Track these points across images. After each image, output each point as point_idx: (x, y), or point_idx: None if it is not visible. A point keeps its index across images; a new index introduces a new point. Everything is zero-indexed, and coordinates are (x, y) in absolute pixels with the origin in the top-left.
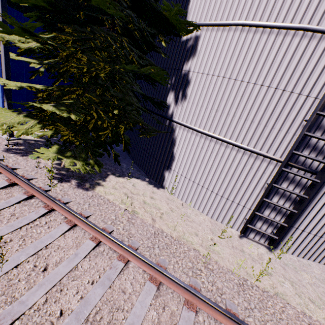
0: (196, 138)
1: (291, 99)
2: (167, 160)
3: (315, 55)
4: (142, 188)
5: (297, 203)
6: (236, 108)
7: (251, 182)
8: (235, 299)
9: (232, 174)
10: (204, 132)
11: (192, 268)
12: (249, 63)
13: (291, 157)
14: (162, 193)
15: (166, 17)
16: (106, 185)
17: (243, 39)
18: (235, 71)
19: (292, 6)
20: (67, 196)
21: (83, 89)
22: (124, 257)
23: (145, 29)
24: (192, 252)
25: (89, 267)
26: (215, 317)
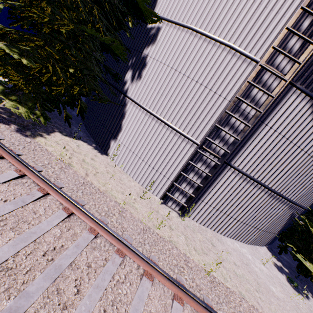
0: (142, 115)
1: (214, 98)
2: (115, 130)
3: (234, 69)
4: (86, 150)
5: (204, 179)
6: (176, 96)
7: (176, 159)
8: (134, 236)
9: (164, 150)
10: (149, 111)
11: (107, 211)
12: (191, 61)
13: (205, 142)
14: (104, 159)
15: (137, 1)
16: (50, 138)
17: (191, 41)
18: (181, 65)
19: (226, 27)
20: (2, 134)
21: (45, 42)
22: (45, 189)
23: (117, 5)
24: (112, 203)
25: (6, 190)
26: (110, 241)
